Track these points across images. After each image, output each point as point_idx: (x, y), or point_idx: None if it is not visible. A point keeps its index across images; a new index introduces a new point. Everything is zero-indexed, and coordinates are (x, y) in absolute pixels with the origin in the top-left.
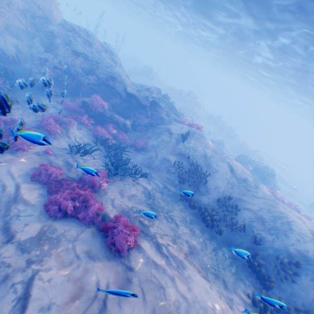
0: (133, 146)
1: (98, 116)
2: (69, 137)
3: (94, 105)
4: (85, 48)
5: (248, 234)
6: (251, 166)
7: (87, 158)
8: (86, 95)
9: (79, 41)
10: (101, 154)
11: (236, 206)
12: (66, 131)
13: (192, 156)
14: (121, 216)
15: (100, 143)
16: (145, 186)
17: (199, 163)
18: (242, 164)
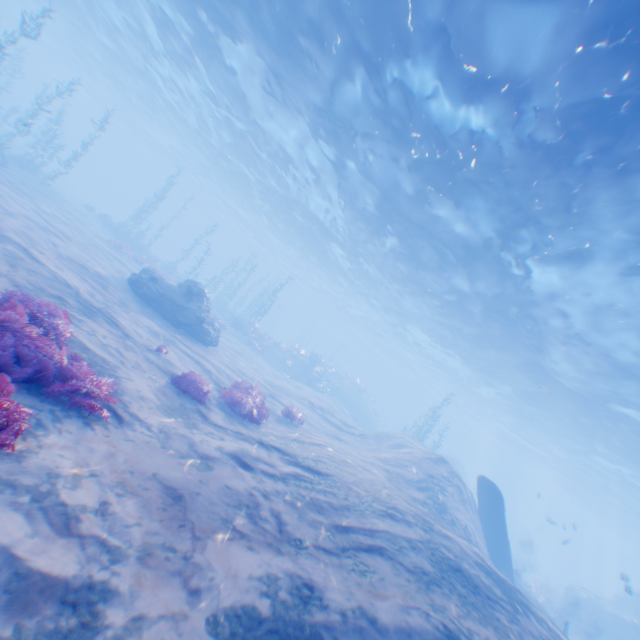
0: None
1: None
2: None
3: None
4: None
5: None
6: None
7: None
8: None
9: None
10: None
11: None
12: None
13: None
14: None
15: None
16: None
17: None
18: None
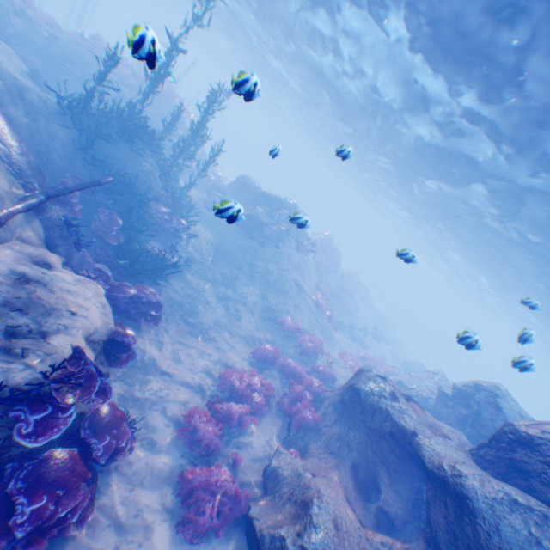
0: None
1: None
2: None
3: None
4: None
5: None
6: None
7: None
8: None
9: None
10: None
11: None
12: None
13: None
14: None
15: None
16: None
17: None
18: None
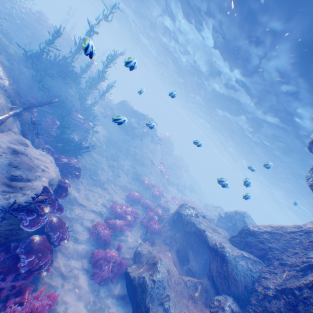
0: None
1: None
2: None
3: None
4: None
5: None
6: None
7: None
8: None
9: None
10: None
11: None
12: None
13: None
14: None
15: None
16: None
17: None
18: None
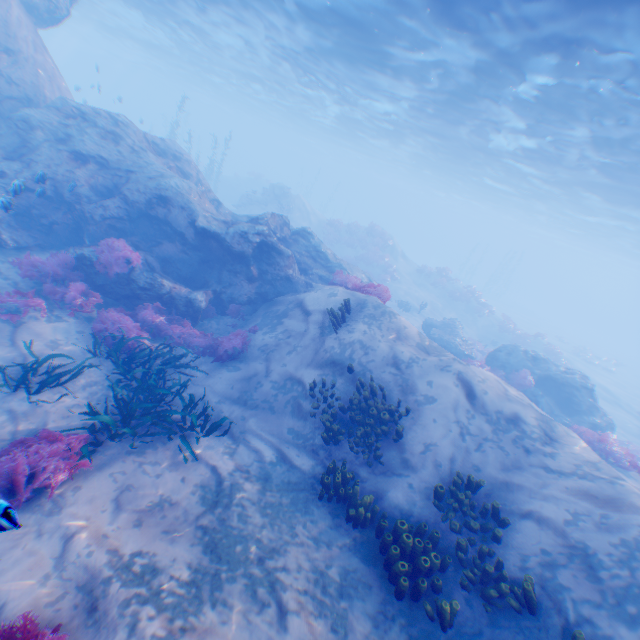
0: (211, 352)
1: (120, 285)
2: (17, 344)
3: (102, 260)
4: (104, 146)
5: (551, 624)
6: (530, 372)
7: (52, 397)
8: (97, 242)
9: (90, 134)
10: (104, 382)
11: (495, 512)
12: (12, 329)
13: (361, 364)
14: (33, 624)
15: (108, 352)
16: (216, 466)
17: (381, 381)
18: (507, 371)
